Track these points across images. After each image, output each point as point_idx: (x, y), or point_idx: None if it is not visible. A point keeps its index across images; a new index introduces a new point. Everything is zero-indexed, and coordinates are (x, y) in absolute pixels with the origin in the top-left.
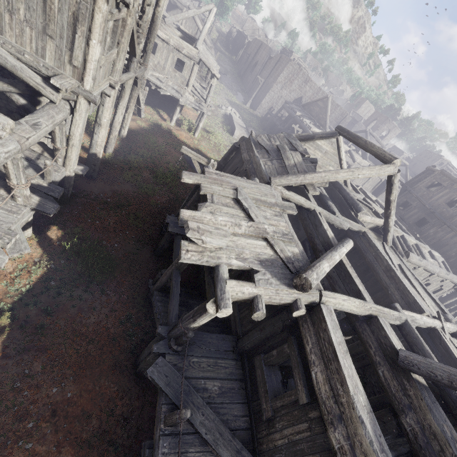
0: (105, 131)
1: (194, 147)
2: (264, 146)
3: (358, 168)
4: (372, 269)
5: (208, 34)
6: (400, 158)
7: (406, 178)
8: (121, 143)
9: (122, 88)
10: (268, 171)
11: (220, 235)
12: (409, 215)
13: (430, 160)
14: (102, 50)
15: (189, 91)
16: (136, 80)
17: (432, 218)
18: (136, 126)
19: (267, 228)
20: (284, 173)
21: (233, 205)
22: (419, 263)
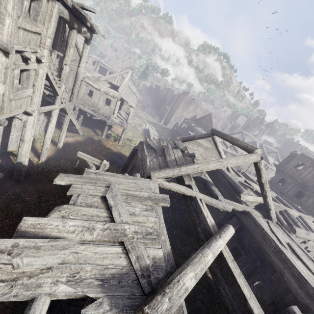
0: (28, 145)
1: (117, 151)
2: (153, 146)
3: (226, 158)
4: (263, 250)
5: (136, 87)
6: (270, 148)
7: (279, 161)
8: (57, 152)
9: (50, 116)
10: (152, 166)
11: (55, 249)
12: (287, 189)
13: (292, 147)
14: (11, 88)
15: (115, 116)
16: (65, 110)
17: (306, 190)
18: (74, 140)
19: (127, 228)
20: (165, 167)
21: (99, 203)
22: (307, 237)
